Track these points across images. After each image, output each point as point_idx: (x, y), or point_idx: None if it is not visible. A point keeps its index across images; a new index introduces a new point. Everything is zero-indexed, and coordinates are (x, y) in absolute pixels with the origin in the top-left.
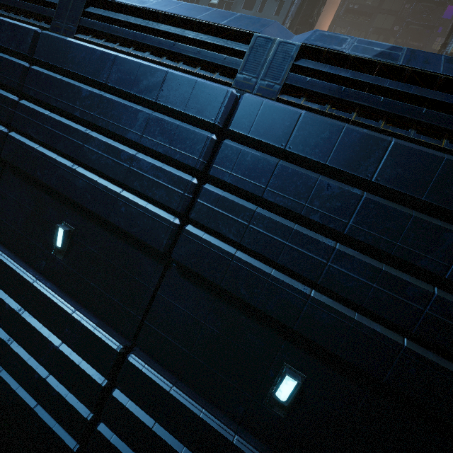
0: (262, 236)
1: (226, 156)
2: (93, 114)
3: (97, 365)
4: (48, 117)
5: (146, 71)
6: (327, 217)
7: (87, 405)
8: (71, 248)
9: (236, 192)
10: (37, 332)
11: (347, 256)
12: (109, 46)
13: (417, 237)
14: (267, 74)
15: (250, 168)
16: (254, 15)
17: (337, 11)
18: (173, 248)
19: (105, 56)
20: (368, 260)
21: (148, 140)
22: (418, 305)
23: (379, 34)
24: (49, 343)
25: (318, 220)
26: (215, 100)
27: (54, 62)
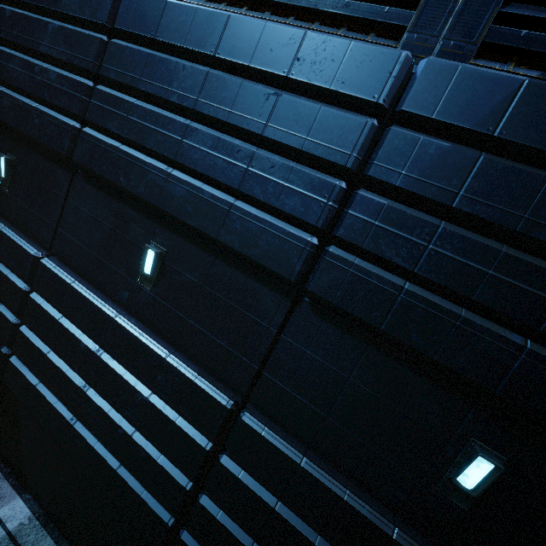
0: (450, 262)
1: (396, 149)
2: (197, 98)
3: (199, 424)
4: (134, 105)
5: (273, 33)
6: None
7: (186, 471)
8: (162, 275)
9: (404, 200)
10: (120, 378)
11: None
12: (213, 7)
13: None
14: (454, 30)
15: (434, 164)
16: None
17: None
18: (304, 278)
19: (214, 18)
20: None
21: (276, 130)
22: None
23: None
24: (137, 393)
25: (545, 239)
26: (380, 68)
27: (142, 31)
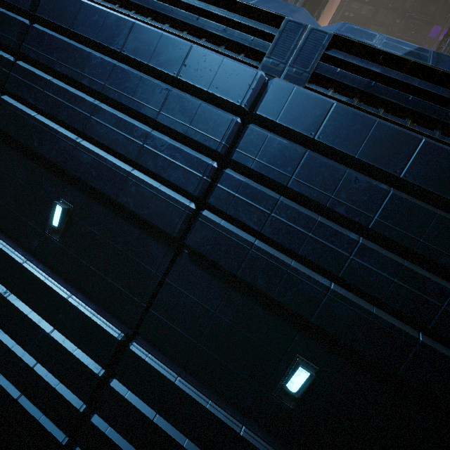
0: (285, 226)
1: (251, 141)
2: (104, 84)
3: (94, 354)
4: (50, 82)
5: (167, 43)
6: (352, 210)
7: (80, 395)
8: (69, 227)
9: (258, 179)
10: (25, 317)
11: (370, 250)
12: (124, 12)
13: (441, 235)
14: (296, 61)
15: (276, 155)
16: None
17: (333, 17)
18: (185, 234)
19: (122, 22)
20: (390, 255)
21: (166, 117)
22: (436, 301)
23: None
24: (39, 329)
25: (344, 213)
26: (243, 81)
27: (60, 22)
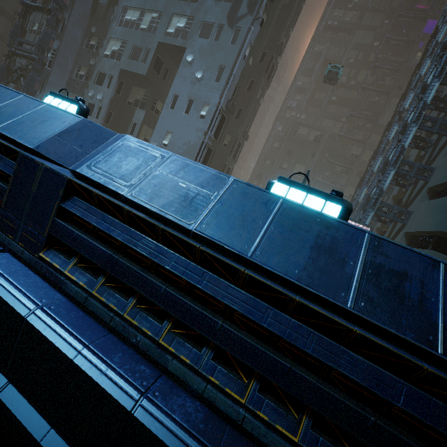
0: None
1: None
2: None
3: None
4: None
5: None
6: None
7: None
8: None
9: None
10: None
11: None
12: None
13: None
14: (30, 216)
15: None
16: (210, 44)
17: (317, 28)
18: None
19: None
20: None
21: None
22: None
23: (359, 50)
24: None
25: None
26: None
27: None
